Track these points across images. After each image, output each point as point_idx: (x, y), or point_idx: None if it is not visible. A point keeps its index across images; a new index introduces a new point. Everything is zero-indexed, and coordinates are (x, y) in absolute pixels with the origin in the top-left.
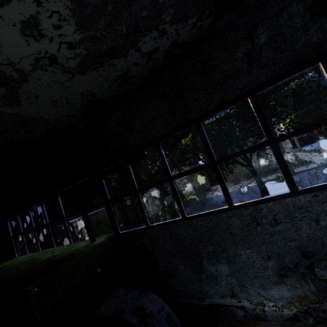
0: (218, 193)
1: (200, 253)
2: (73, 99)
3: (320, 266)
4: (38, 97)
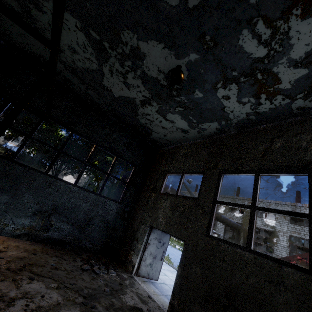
0: None
1: None
2: (34, 48)
3: (54, 215)
4: None
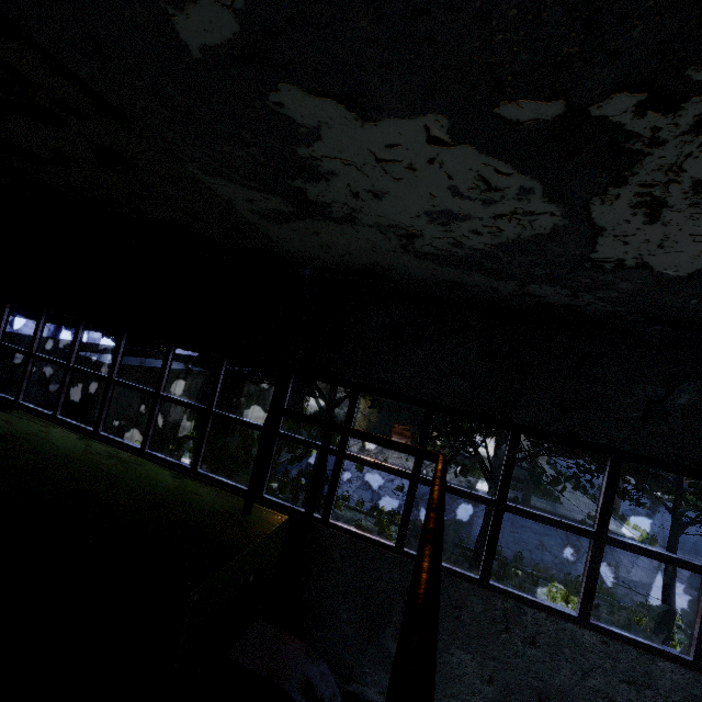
0: (390, 459)
1: (390, 614)
2: (355, 258)
3: None
4: (316, 234)
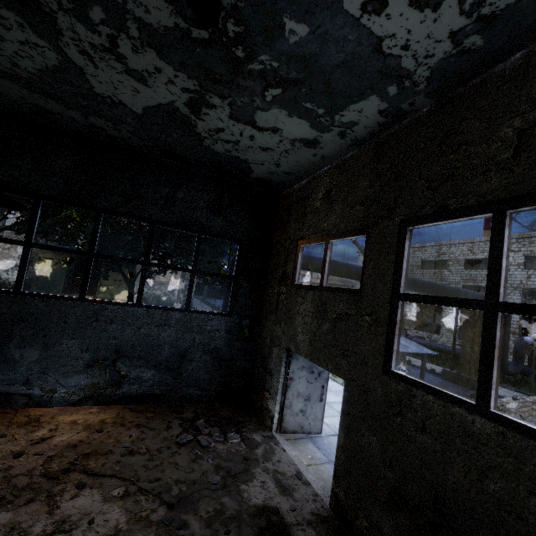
0: None
1: (12, 333)
2: None
3: (122, 361)
4: None
